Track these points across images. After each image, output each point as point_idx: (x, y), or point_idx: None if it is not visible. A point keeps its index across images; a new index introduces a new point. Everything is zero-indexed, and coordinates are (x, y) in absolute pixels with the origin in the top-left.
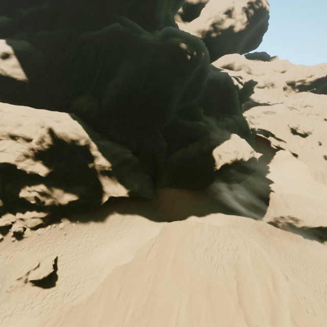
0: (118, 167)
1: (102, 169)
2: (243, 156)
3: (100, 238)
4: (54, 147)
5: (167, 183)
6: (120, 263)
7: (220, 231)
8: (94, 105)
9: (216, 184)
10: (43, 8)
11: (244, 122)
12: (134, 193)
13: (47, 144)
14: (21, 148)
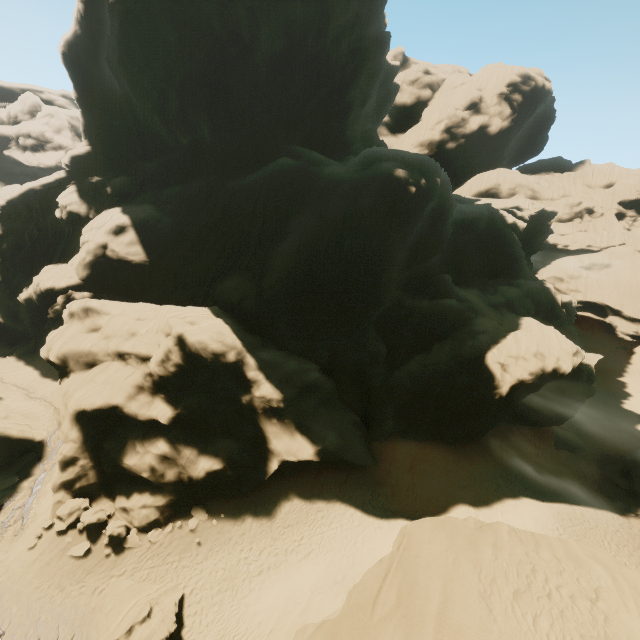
0: (296, 400)
1: (267, 405)
2: (558, 362)
3: (265, 554)
4: (185, 368)
5: (394, 430)
6: (310, 619)
7: (542, 546)
8: (250, 289)
9: (504, 427)
10: (175, 156)
11: (545, 291)
12: (328, 453)
13: (173, 364)
14: (132, 374)
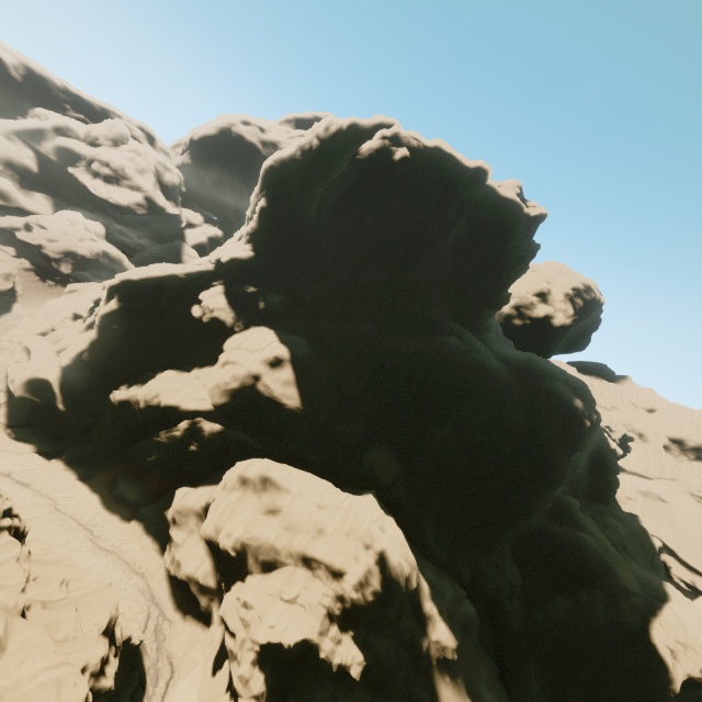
0: (461, 647)
1: (441, 654)
2: None
3: None
4: (380, 597)
5: (540, 697)
6: None
7: None
8: (400, 471)
9: None
10: (335, 290)
11: (643, 531)
12: None
13: (372, 590)
14: (324, 594)
